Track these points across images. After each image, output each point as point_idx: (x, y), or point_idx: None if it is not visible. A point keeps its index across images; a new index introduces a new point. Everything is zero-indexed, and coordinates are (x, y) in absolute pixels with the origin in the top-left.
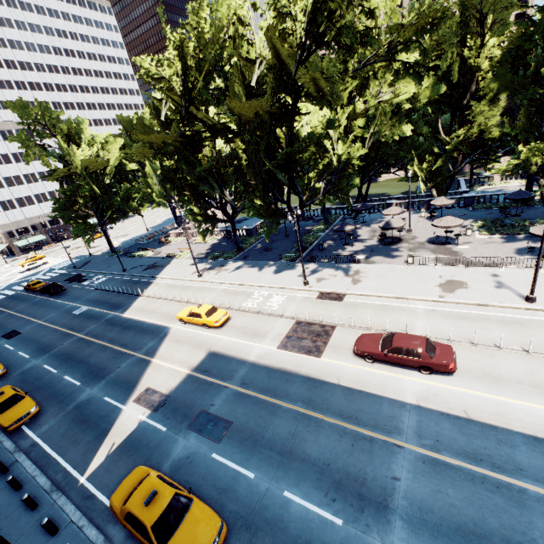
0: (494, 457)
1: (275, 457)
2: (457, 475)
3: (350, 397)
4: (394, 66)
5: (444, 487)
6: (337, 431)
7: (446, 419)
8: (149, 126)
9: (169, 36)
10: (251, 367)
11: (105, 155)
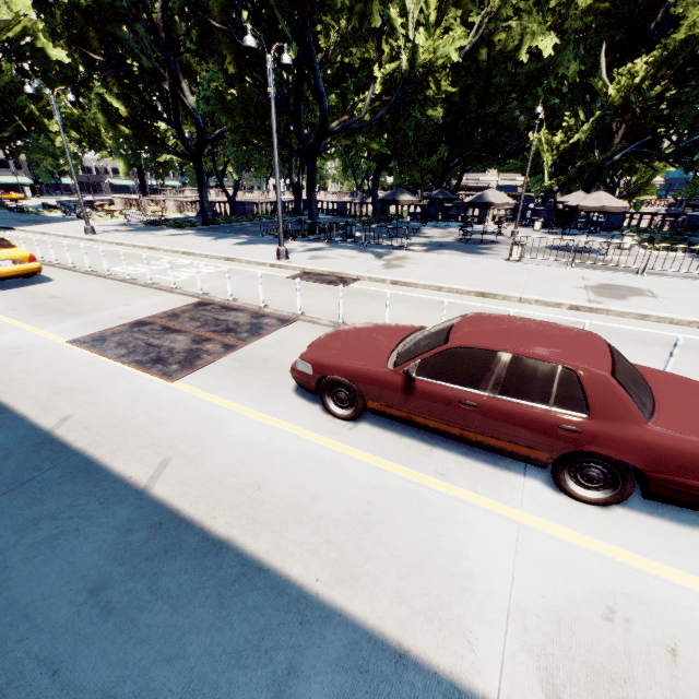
0: None
1: None
2: None
3: (132, 577)
4: None
5: None
6: None
7: None
8: None
9: None
10: None
11: None
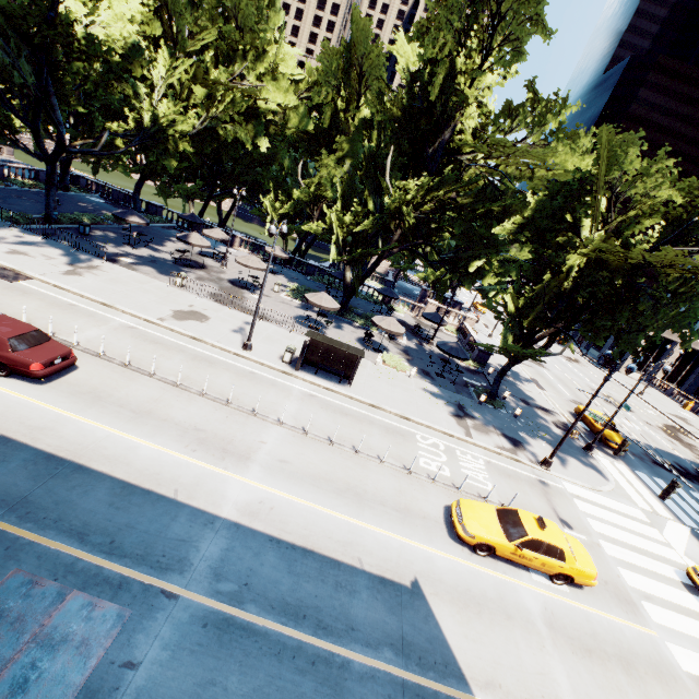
0: None
1: None
2: None
3: None
4: (268, 60)
5: None
6: None
7: None
8: None
9: None
10: None
11: None
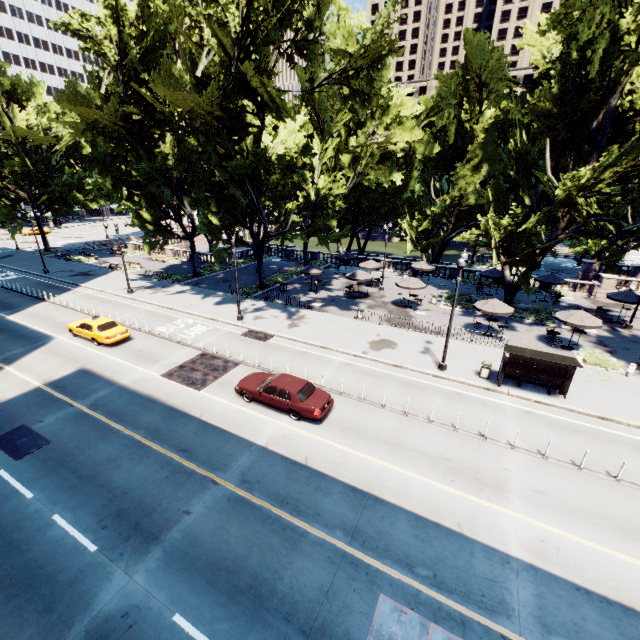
0: (302, 502)
1: (72, 480)
2: (253, 515)
3: (202, 431)
4: (393, 111)
5: (231, 524)
6: (162, 462)
7: (283, 463)
8: (82, 95)
9: None
10: (116, 390)
11: (59, 131)
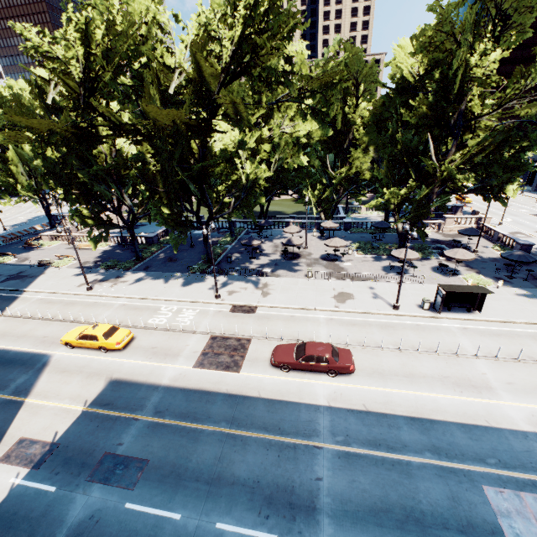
0: (388, 440)
1: (203, 488)
2: (365, 462)
3: (272, 408)
4: (295, 105)
5: (356, 476)
6: (264, 445)
7: (352, 414)
8: (28, 106)
9: (71, 14)
10: (165, 392)
11: None
